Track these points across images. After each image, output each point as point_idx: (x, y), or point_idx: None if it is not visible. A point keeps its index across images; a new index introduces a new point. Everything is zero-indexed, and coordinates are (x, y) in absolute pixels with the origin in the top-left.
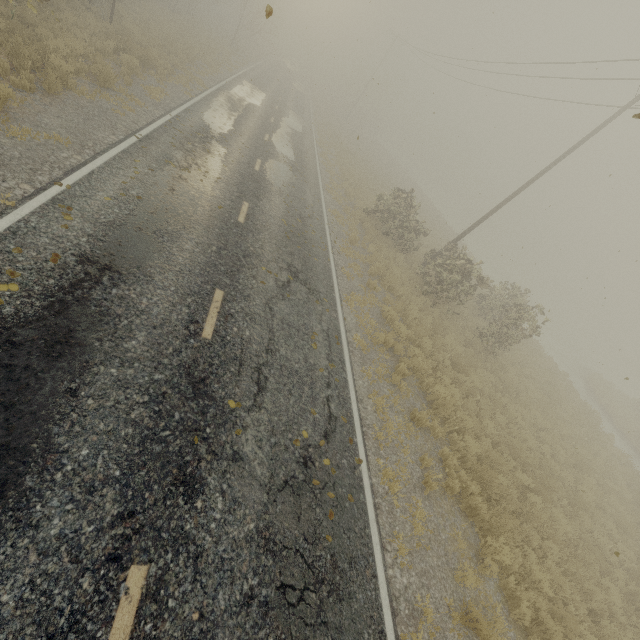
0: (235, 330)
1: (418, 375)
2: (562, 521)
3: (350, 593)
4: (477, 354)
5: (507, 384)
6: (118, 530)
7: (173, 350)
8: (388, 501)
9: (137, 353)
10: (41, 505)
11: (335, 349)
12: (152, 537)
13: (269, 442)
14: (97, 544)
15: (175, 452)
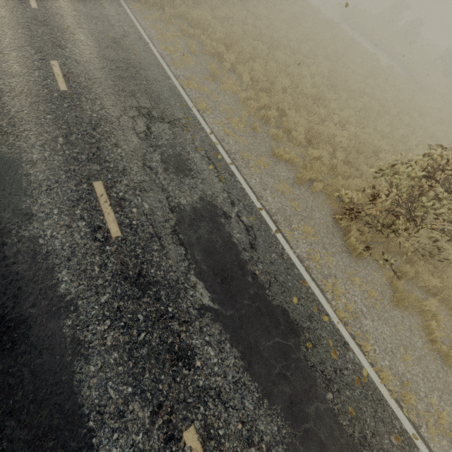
0: (49, 4)
1: (185, 17)
2: (280, 55)
3: (151, 70)
4: (236, 6)
5: (257, 14)
6: (39, 55)
7: (21, 13)
8: (170, 57)
9: (4, 15)
10: (4, 51)
11: (119, 9)
12: (54, 56)
13: (92, 37)
14: (33, 57)
15: (47, 40)
